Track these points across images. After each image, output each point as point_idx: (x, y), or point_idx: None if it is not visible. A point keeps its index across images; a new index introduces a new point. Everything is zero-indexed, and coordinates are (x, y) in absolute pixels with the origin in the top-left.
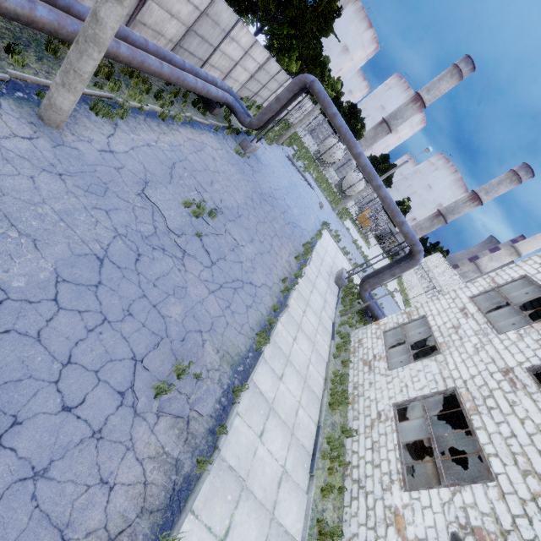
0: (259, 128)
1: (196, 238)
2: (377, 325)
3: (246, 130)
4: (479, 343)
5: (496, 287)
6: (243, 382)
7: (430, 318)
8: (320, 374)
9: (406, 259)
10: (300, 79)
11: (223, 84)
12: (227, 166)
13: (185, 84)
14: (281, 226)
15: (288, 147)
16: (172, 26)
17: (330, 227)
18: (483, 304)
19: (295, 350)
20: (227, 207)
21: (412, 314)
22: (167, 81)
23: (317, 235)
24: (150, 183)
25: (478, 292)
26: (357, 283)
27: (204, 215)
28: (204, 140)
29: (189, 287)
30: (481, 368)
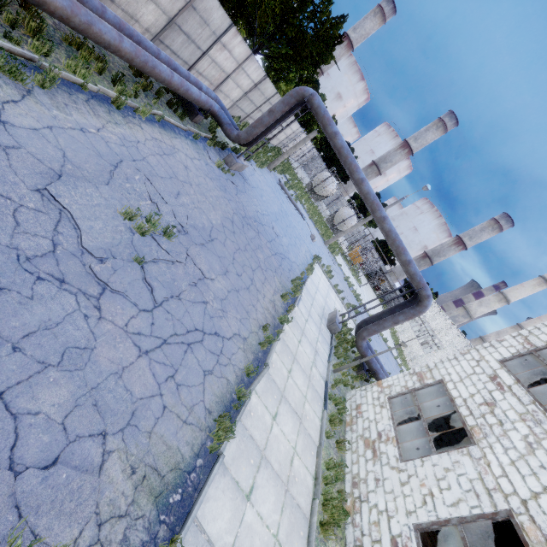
0: (247, 143)
1: (134, 265)
2: (379, 387)
3: (233, 147)
4: (531, 435)
5: (534, 351)
6: (177, 527)
7: (450, 385)
8: (309, 469)
9: (410, 304)
10: (298, 92)
11: (209, 90)
12: (204, 179)
13: (156, 74)
14: (266, 256)
15: (280, 174)
16: (149, 12)
17: (322, 262)
18: (512, 369)
19: (274, 436)
20: (195, 226)
21: (424, 377)
22: (130, 63)
23: (308, 269)
24: (65, 177)
25: (511, 355)
26: (351, 327)
27: (156, 233)
28: (176, 145)
29: (100, 347)
30: (545, 480)
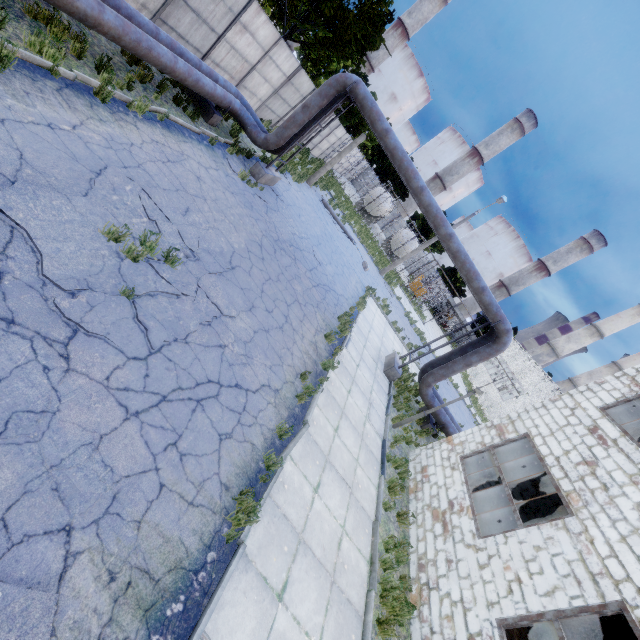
0: (279, 150)
1: (121, 300)
2: (450, 445)
3: (263, 156)
4: None
5: None
6: None
7: (538, 440)
8: (362, 551)
9: (485, 342)
10: (338, 79)
11: (228, 84)
12: (223, 194)
13: (153, 58)
14: (305, 288)
15: (323, 191)
16: None
17: (377, 295)
18: (615, 418)
19: (316, 513)
20: (210, 251)
21: (505, 431)
22: (118, 43)
23: (359, 304)
24: (19, 184)
25: (614, 401)
26: (413, 371)
27: (154, 258)
28: (185, 150)
29: (66, 410)
30: None
